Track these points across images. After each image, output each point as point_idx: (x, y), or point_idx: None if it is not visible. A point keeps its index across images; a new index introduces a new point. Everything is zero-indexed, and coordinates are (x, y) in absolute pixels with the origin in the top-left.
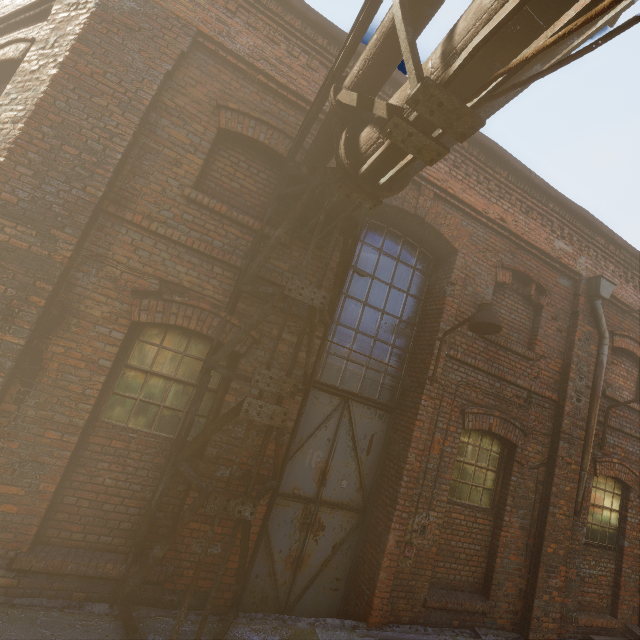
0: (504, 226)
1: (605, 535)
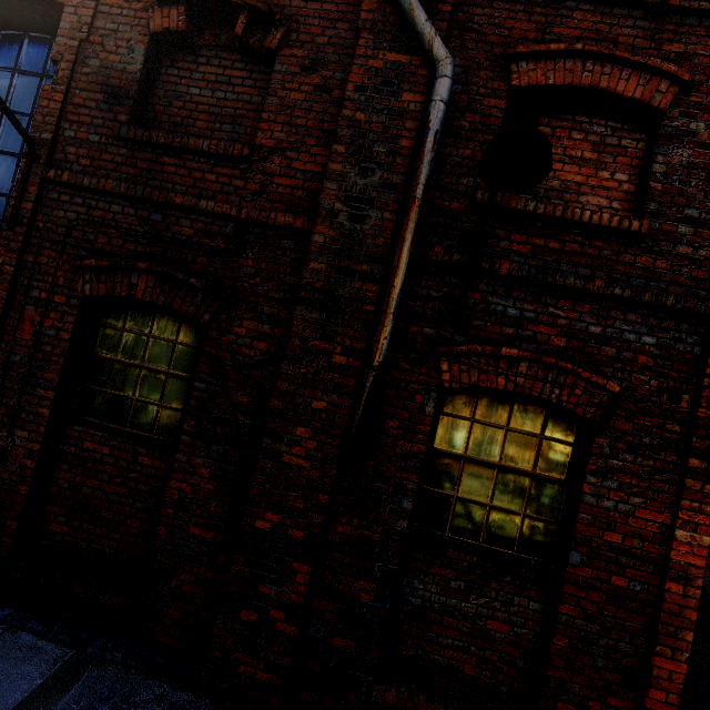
0: None
1: (510, 531)
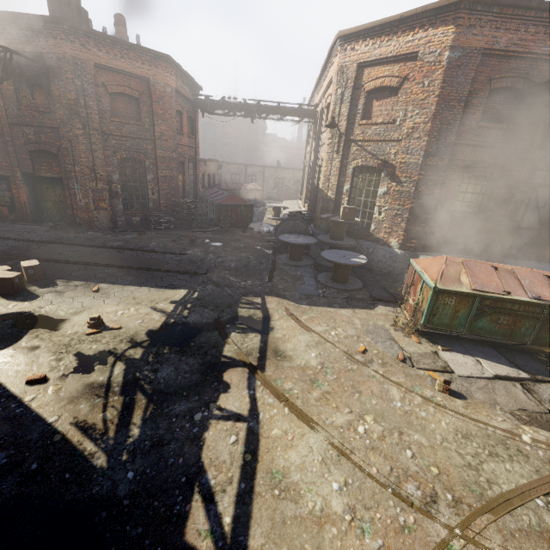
0: None
1: None
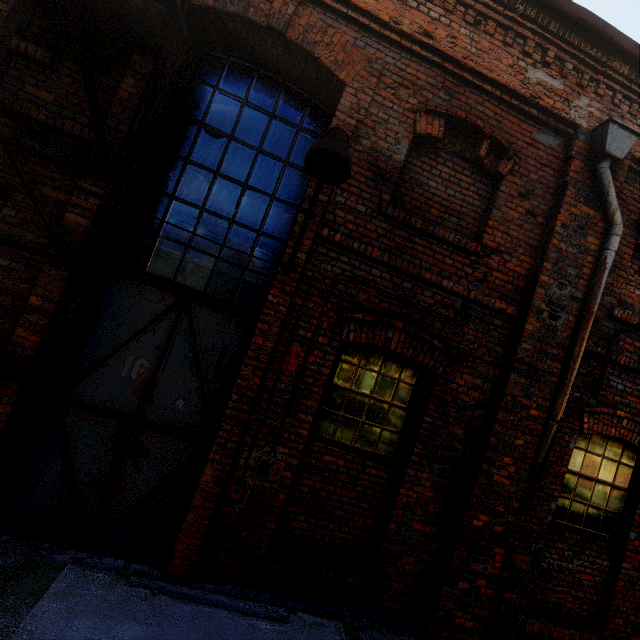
0: (430, 45)
1: (597, 519)
